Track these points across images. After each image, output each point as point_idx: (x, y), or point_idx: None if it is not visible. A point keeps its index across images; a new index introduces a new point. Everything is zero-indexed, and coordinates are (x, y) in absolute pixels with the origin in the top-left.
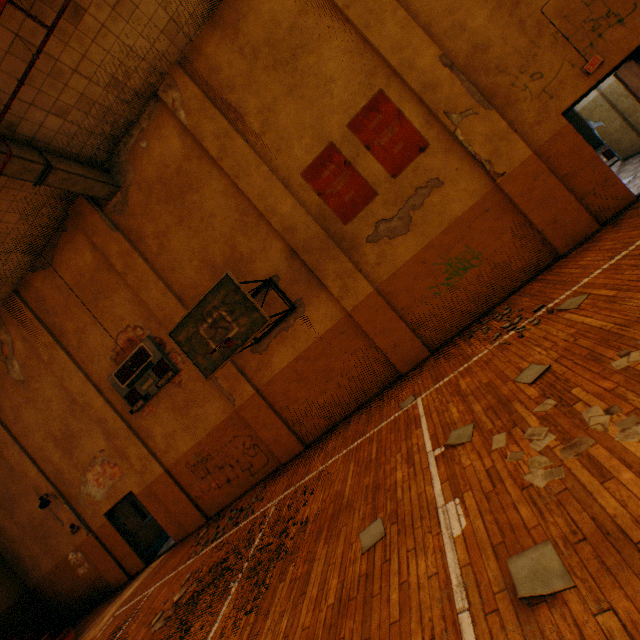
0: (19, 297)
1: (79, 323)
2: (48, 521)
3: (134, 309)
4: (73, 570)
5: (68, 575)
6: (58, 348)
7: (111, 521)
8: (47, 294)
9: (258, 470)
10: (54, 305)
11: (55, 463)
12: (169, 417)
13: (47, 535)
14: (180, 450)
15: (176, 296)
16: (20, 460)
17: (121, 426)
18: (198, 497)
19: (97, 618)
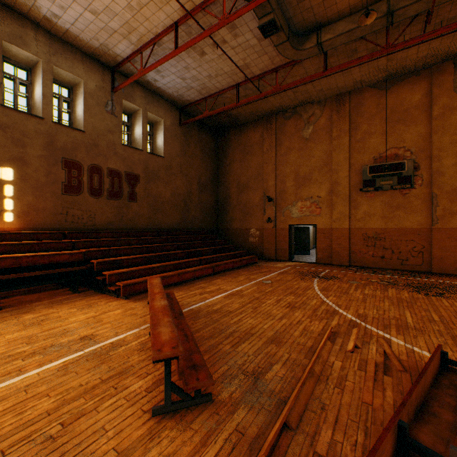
0: (348, 96)
1: (371, 129)
2: (255, 208)
3: (417, 140)
4: (247, 236)
5: (242, 236)
6: (346, 134)
7: (288, 230)
8: (366, 104)
9: (407, 264)
10: (365, 111)
11: (285, 186)
12: (378, 206)
13: (248, 213)
14: (367, 225)
15: (456, 149)
16: (269, 173)
17: (345, 192)
18: (353, 252)
19: (263, 262)
